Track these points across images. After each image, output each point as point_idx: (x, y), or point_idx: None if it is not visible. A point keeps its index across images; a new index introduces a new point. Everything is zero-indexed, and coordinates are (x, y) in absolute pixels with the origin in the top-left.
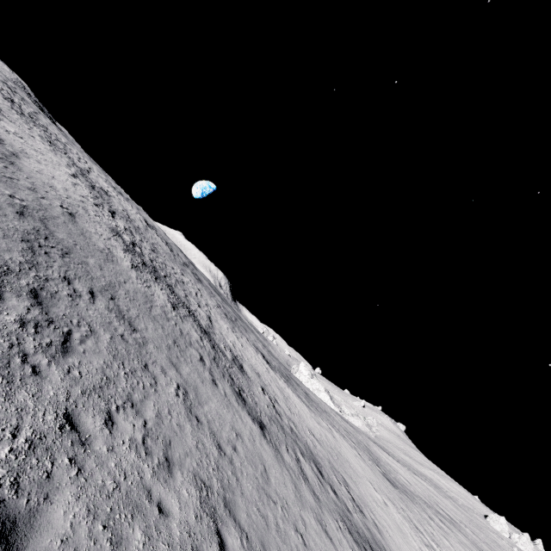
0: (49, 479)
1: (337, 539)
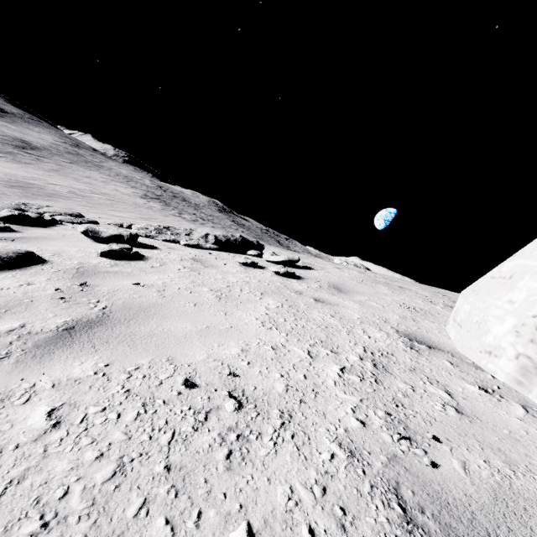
0: None
1: None
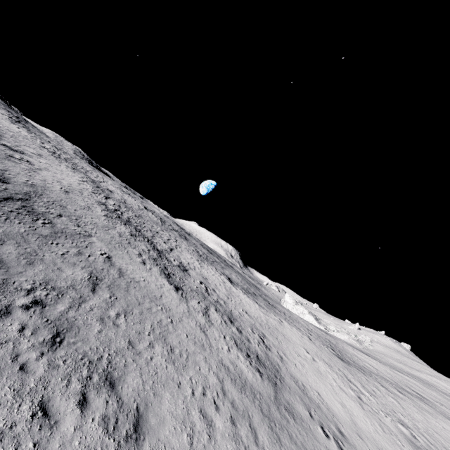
0: (5, 242)
1: (214, 338)
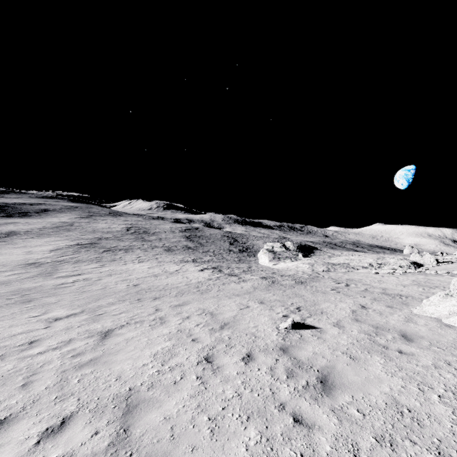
0: None
1: None
